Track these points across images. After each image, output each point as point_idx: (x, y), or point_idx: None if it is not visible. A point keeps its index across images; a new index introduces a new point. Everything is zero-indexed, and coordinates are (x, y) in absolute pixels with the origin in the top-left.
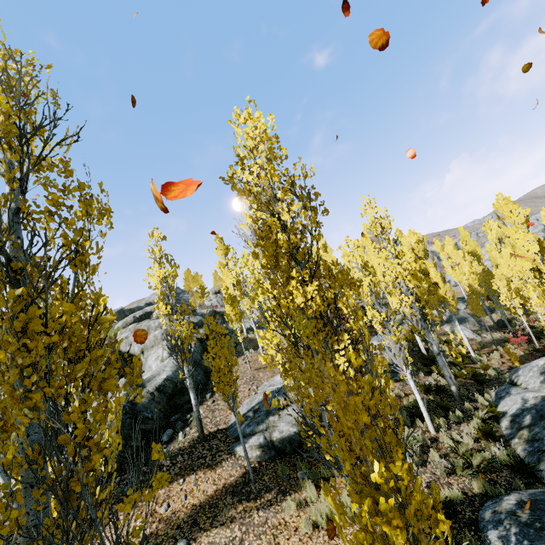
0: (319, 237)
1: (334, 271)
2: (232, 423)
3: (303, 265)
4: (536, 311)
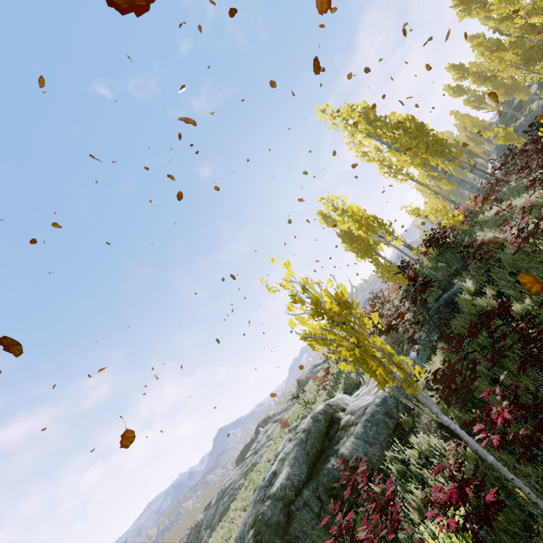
0: None
1: None
2: None
3: None
4: None
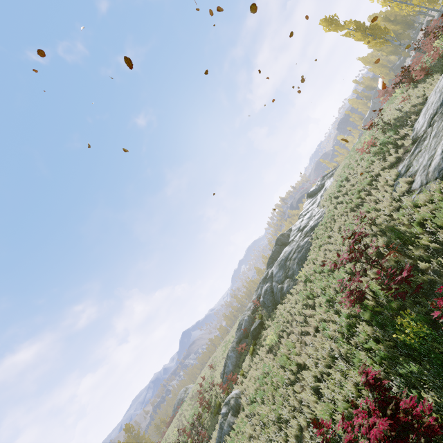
0: None
1: None
2: None
3: (394, 22)
4: None
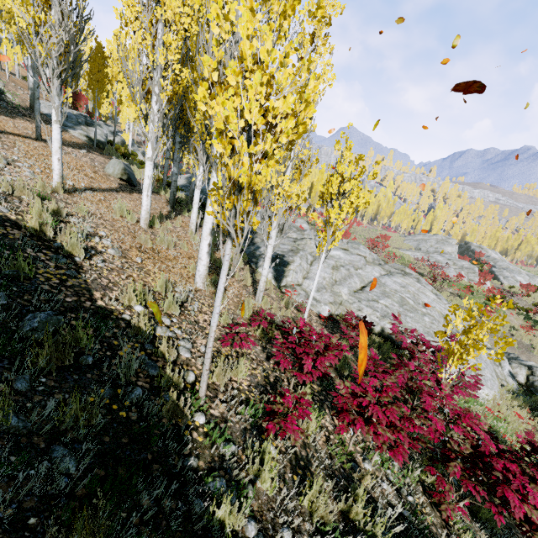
0: None
1: None
2: (47, 114)
3: None
4: (185, 162)
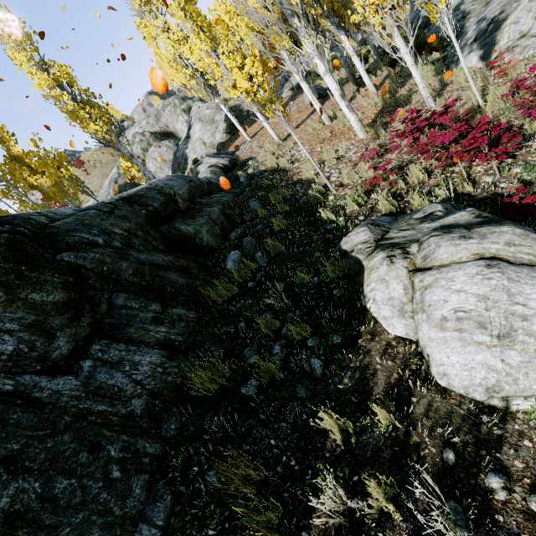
0: (218, 2)
1: (243, 36)
2: None
3: None
4: None
